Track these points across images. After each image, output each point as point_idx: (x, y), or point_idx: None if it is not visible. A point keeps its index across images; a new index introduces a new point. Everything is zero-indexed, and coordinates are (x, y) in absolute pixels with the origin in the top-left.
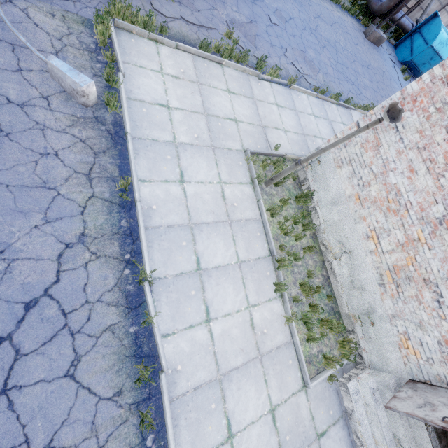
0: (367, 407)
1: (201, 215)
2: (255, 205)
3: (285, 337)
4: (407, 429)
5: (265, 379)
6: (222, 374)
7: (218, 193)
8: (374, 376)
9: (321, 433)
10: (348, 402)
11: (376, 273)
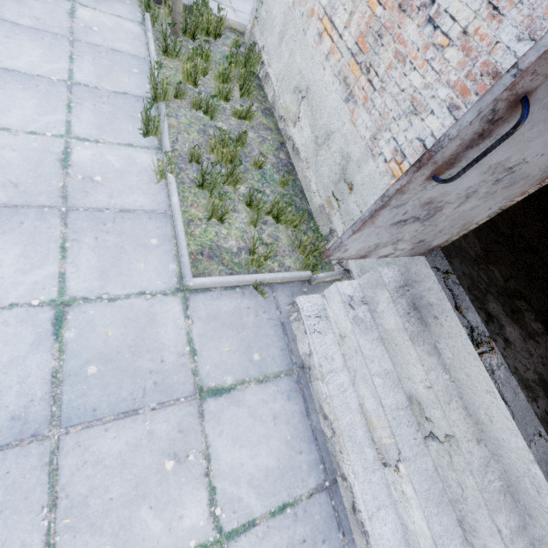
0: (344, 342)
1: (5, 13)
2: (142, 44)
3: (152, 202)
4: (436, 371)
5: (64, 246)
6: None
7: (62, 8)
8: (356, 280)
9: (213, 389)
10: (302, 342)
11: (339, 84)
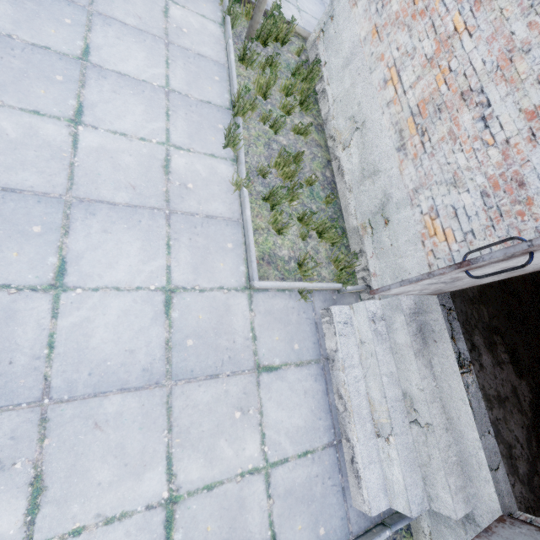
0: (363, 346)
1: (114, 10)
2: (222, 49)
3: (228, 210)
4: (427, 379)
5: (169, 243)
6: (78, 198)
7: (158, 6)
8: (379, 300)
9: (267, 367)
10: (331, 340)
11: (395, 133)
